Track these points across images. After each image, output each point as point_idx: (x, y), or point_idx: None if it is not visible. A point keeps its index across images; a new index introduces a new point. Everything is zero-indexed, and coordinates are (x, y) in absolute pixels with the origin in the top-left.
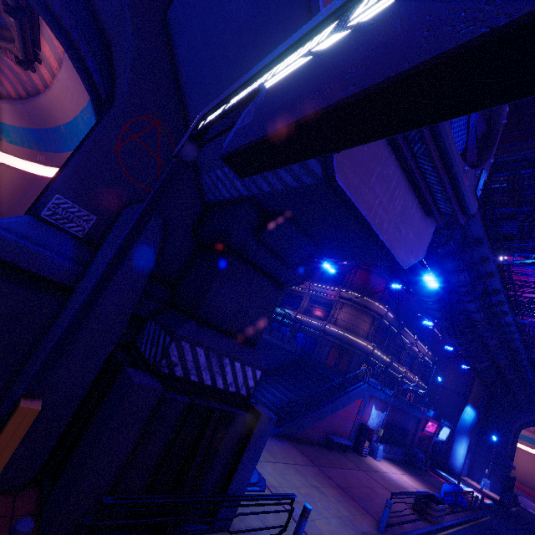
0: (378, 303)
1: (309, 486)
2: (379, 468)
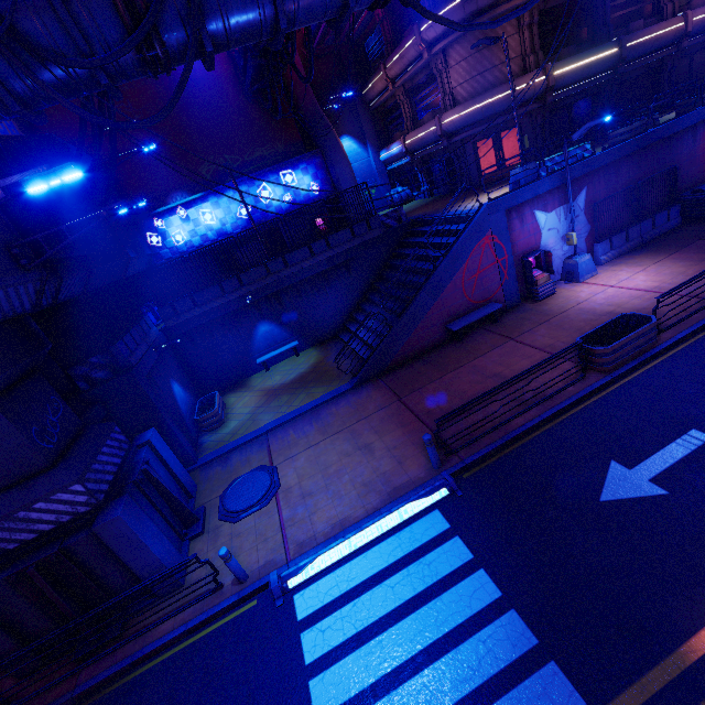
0: None
1: (353, 451)
2: (572, 301)
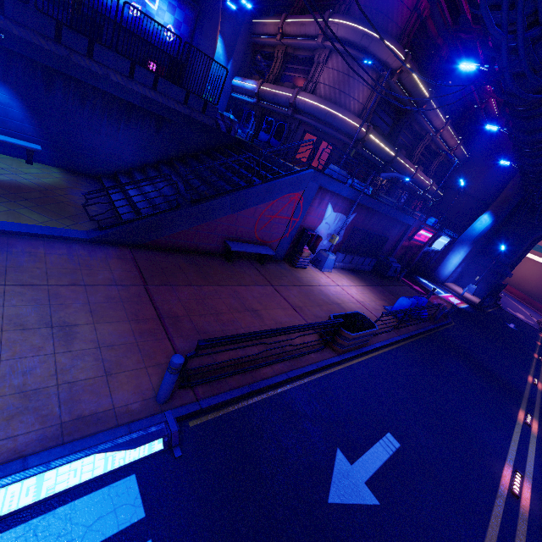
0: (390, 41)
1: (37, 325)
2: (316, 281)
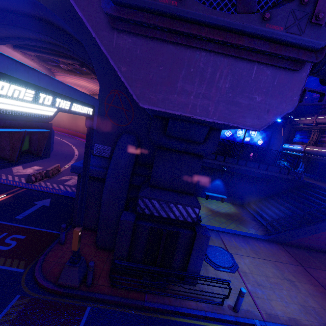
0: None
1: (282, 278)
2: None
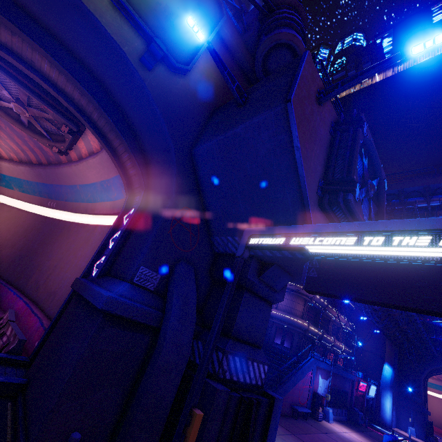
0: None
1: None
2: (334, 429)
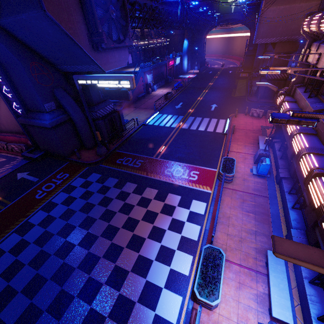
0: None
1: (137, 114)
2: (156, 94)
